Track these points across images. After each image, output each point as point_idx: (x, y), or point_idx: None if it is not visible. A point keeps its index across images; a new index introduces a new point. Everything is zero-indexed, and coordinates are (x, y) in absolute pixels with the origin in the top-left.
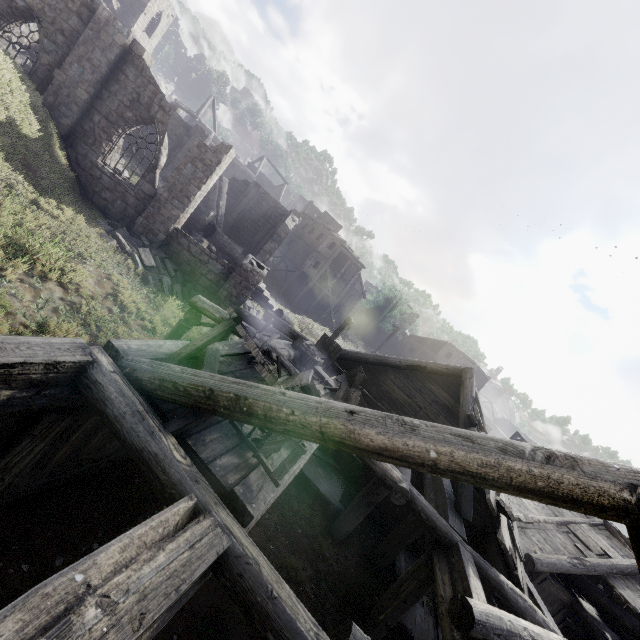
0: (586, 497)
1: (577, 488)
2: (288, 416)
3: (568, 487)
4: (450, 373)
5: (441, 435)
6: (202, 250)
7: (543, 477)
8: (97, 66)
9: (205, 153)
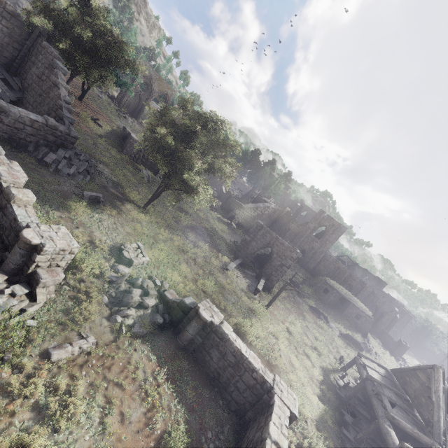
0: None
1: None
2: None
3: None
4: None
5: None
6: (388, 337)
7: None
8: (365, 295)
9: (391, 313)
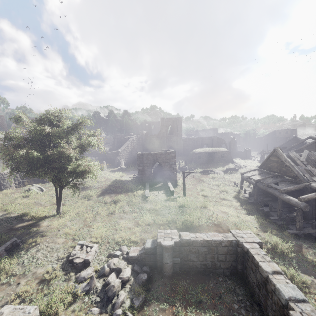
0: (307, 139)
1: (306, 139)
2: (293, 146)
3: (306, 139)
4: (293, 138)
5: (300, 141)
6: (240, 153)
7: (305, 139)
8: (216, 143)
9: (232, 141)
